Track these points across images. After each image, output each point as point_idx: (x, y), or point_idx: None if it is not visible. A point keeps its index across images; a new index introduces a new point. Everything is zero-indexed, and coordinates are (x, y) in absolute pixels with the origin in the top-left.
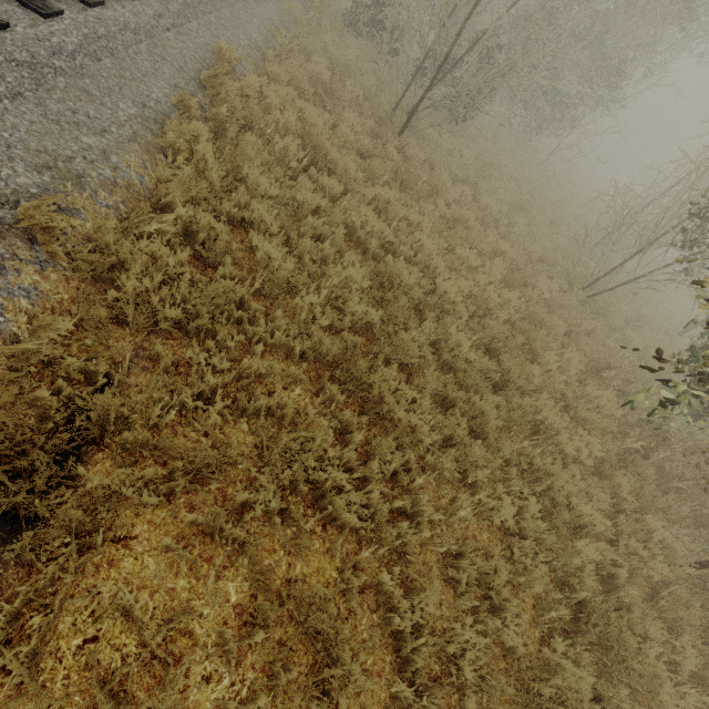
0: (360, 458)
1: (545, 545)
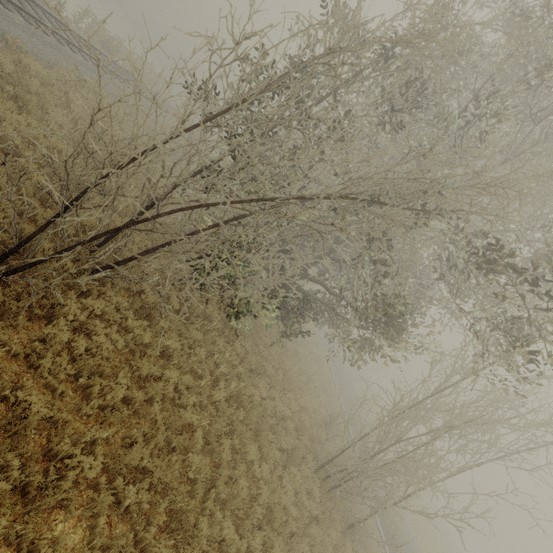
0: None
1: None
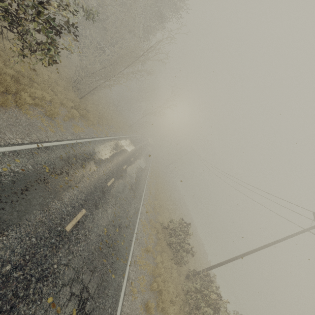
0: None
1: None
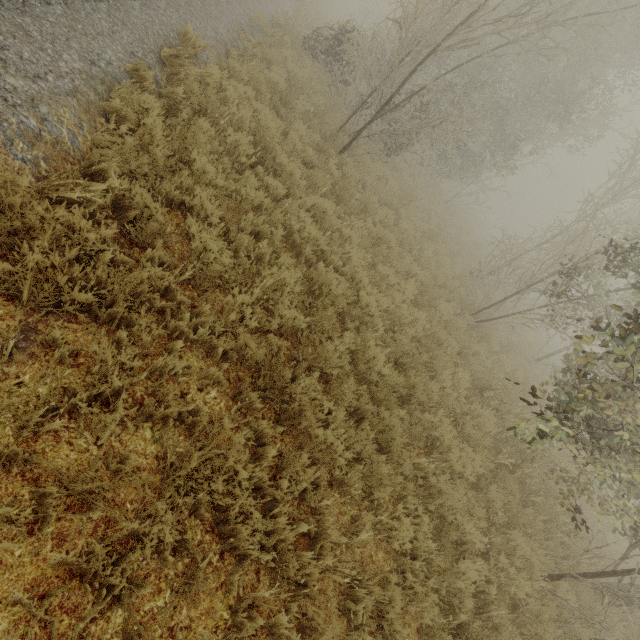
0: (270, 471)
1: (433, 566)
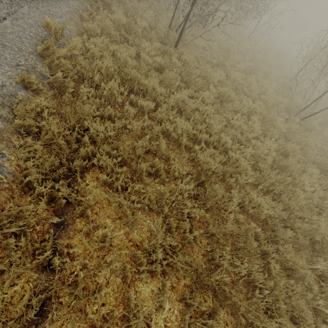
0: None
1: None
